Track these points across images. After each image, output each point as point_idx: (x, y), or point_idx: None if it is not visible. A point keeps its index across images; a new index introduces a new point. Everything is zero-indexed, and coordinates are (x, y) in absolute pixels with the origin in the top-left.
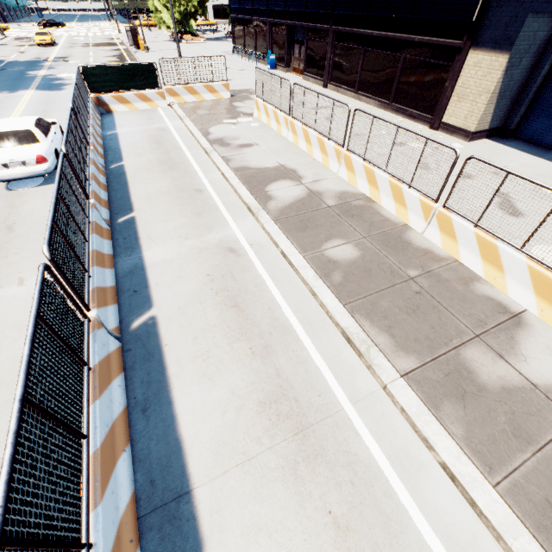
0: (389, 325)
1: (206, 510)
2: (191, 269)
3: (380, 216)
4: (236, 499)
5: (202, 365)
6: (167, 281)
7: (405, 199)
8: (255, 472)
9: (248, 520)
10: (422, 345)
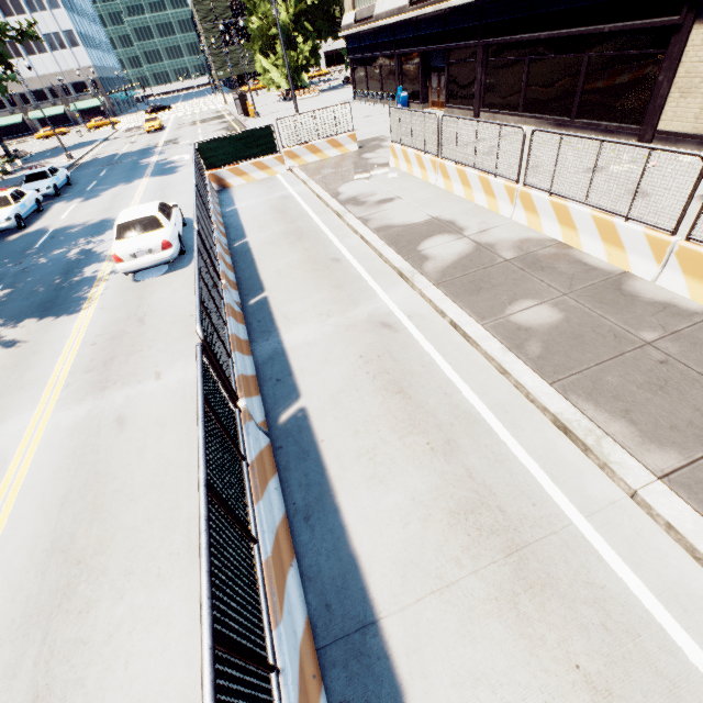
0: (625, 408)
1: (400, 647)
2: (340, 351)
3: (584, 264)
4: (438, 637)
5: (369, 464)
6: (313, 366)
7: (621, 237)
8: (459, 602)
9: (459, 666)
10: (684, 434)
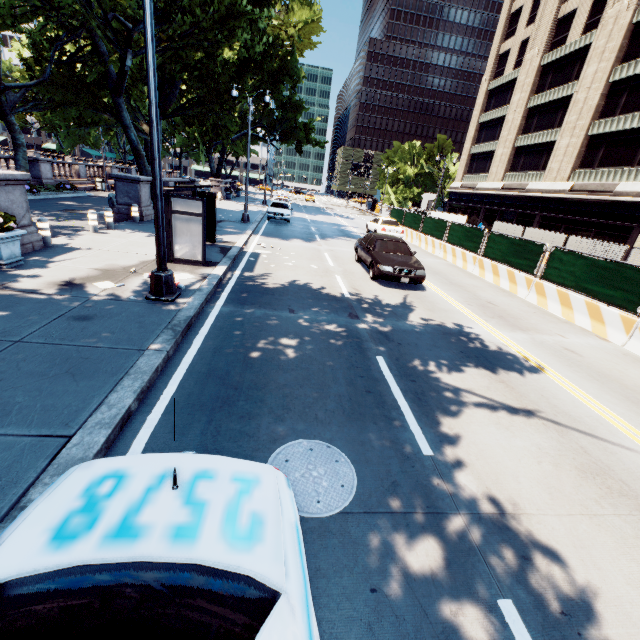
0: None
1: None
2: None
3: None
4: None
5: None
6: None
7: None
8: None
9: None
10: None
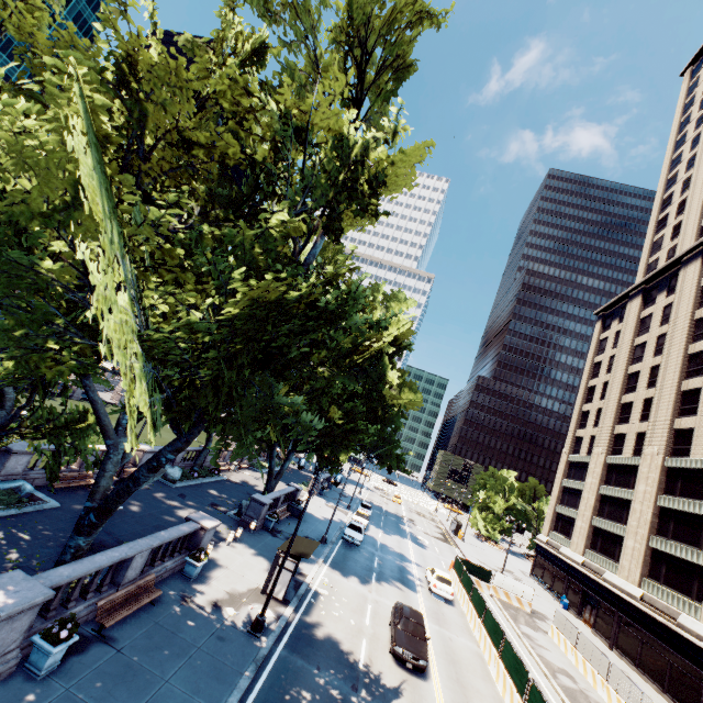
0: None
1: None
2: None
3: None
4: None
5: None
6: None
7: None
8: None
9: None
10: None
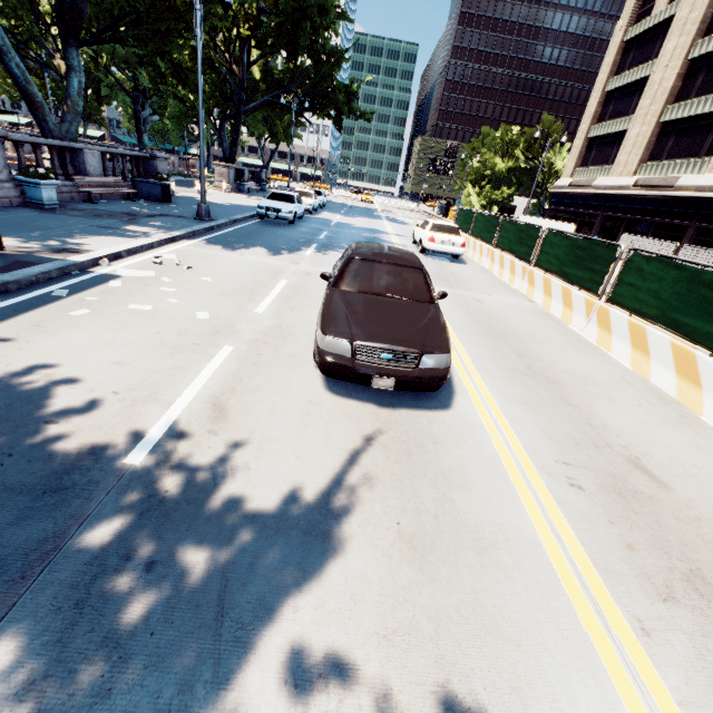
0: None
1: None
2: None
3: None
4: None
5: None
6: None
7: None
8: None
9: None
10: None
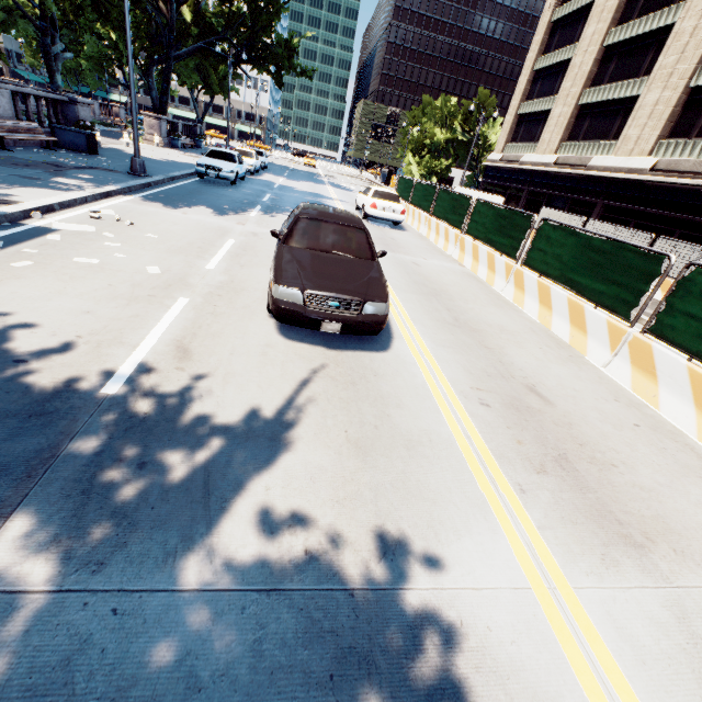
0: None
1: None
2: None
3: None
4: None
5: None
6: None
7: None
8: None
9: None
10: None
